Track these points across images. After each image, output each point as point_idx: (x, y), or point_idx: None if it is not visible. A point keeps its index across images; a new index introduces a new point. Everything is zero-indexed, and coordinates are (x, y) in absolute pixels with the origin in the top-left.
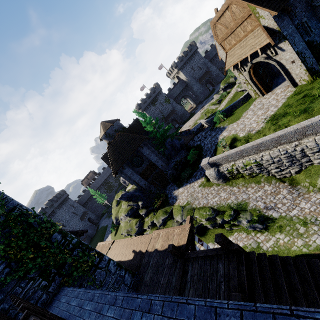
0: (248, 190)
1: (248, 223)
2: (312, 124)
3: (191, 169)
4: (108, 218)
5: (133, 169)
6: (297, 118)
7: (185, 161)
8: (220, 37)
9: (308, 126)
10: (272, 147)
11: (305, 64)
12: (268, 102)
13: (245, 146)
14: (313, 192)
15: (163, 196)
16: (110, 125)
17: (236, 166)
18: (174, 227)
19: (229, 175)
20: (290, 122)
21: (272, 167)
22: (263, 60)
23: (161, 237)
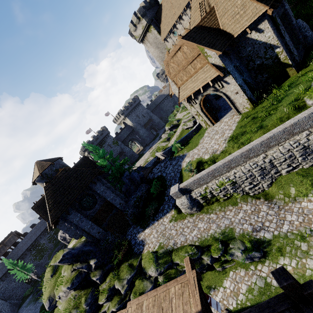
0: (227, 214)
1: (243, 254)
2: (274, 135)
3: (156, 203)
4: (33, 303)
5: (82, 213)
6: (256, 134)
7: (147, 196)
8: (173, 74)
9: (271, 137)
10: (242, 162)
11: (246, 95)
12: (221, 128)
13: (216, 165)
14: (291, 202)
15: (126, 244)
16: (49, 164)
17: (209, 188)
18: (166, 284)
19: (203, 201)
20: (251, 138)
21: (245, 183)
22: (212, 92)
23: (147, 310)
